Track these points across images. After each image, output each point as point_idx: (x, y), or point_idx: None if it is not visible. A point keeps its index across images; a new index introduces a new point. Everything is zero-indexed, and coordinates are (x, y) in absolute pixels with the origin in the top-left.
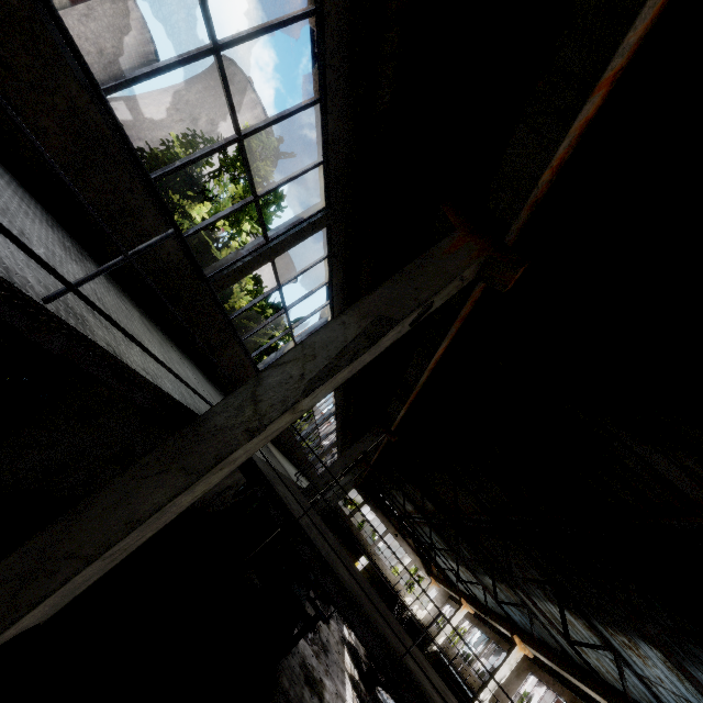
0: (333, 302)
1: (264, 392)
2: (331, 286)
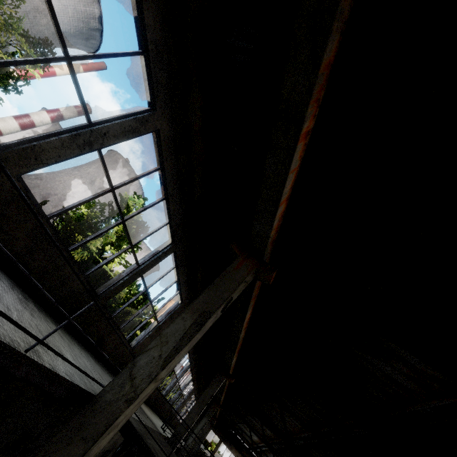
0: (181, 291)
1: (137, 371)
2: (179, 282)
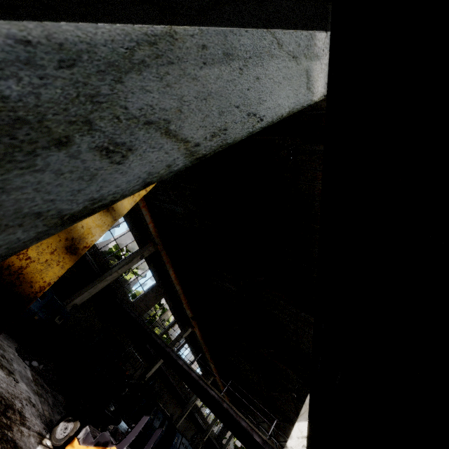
0: (154, 275)
1: (113, 270)
2: (150, 270)
